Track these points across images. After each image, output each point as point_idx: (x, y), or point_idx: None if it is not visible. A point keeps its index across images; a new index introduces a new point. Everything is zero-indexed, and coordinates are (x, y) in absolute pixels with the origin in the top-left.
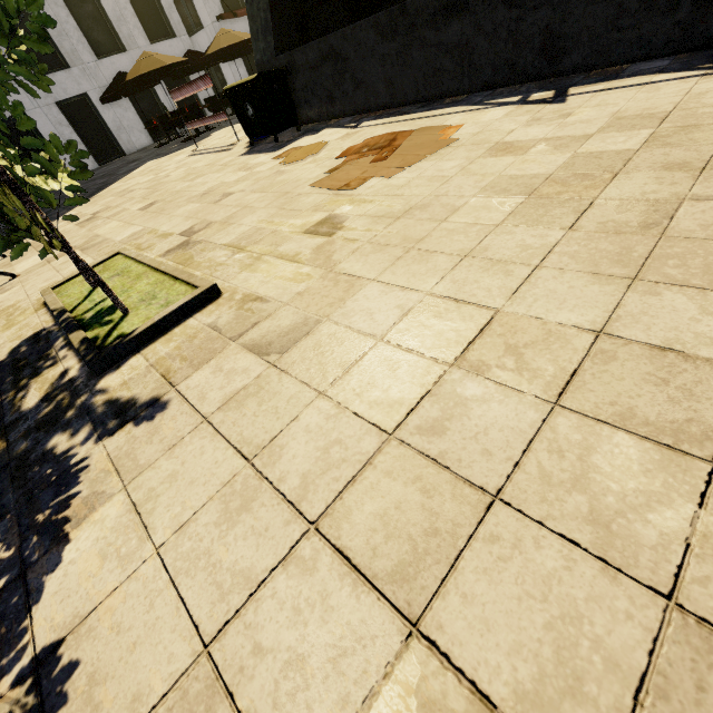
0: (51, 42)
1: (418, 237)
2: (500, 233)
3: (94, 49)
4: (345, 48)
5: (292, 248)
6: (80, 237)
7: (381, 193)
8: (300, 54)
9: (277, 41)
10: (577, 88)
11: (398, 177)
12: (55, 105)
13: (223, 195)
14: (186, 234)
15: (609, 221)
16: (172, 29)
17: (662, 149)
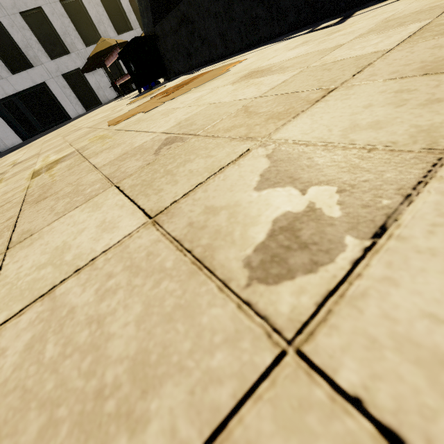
0: (60, 39)
1: (47, 194)
2: (91, 204)
3: (84, 41)
4: (191, 12)
5: (0, 191)
6: (1, 162)
7: (122, 128)
8: (166, 22)
9: (155, 16)
10: (364, 9)
11: (152, 111)
12: (61, 76)
13: (76, 130)
14: (15, 164)
15: (227, 206)
16: (131, 25)
17: (432, 40)
